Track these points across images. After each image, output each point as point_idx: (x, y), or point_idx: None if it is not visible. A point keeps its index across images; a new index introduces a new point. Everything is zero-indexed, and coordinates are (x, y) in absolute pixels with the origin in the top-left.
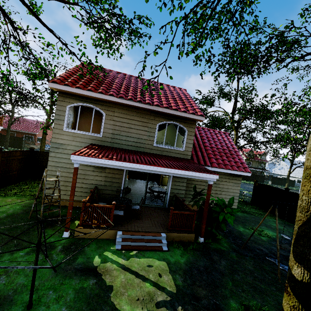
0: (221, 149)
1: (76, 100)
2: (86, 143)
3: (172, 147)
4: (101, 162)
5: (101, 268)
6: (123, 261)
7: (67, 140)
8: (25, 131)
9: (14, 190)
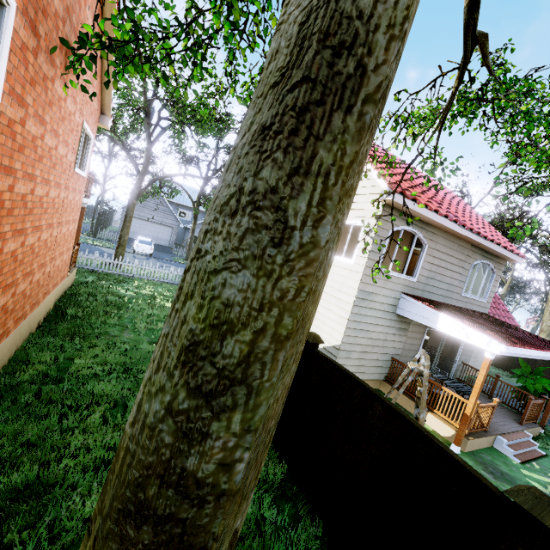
0: None
1: (401, 221)
2: (397, 291)
3: (476, 298)
4: (523, 352)
5: None
6: None
7: (377, 287)
8: None
9: None
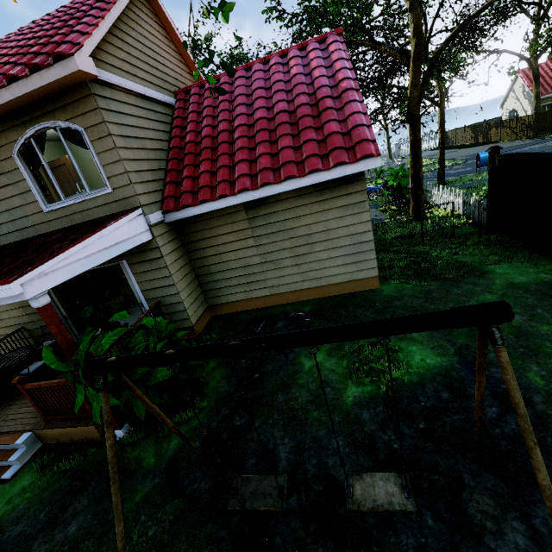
0: (289, 111)
1: None
2: None
3: (83, 197)
4: None
5: None
6: None
7: None
8: None
9: None
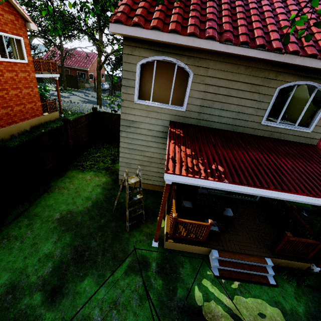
0: None
1: (149, 52)
2: (164, 119)
3: (291, 127)
4: (207, 184)
5: (206, 311)
6: (227, 300)
7: (140, 116)
8: (77, 67)
9: (89, 162)
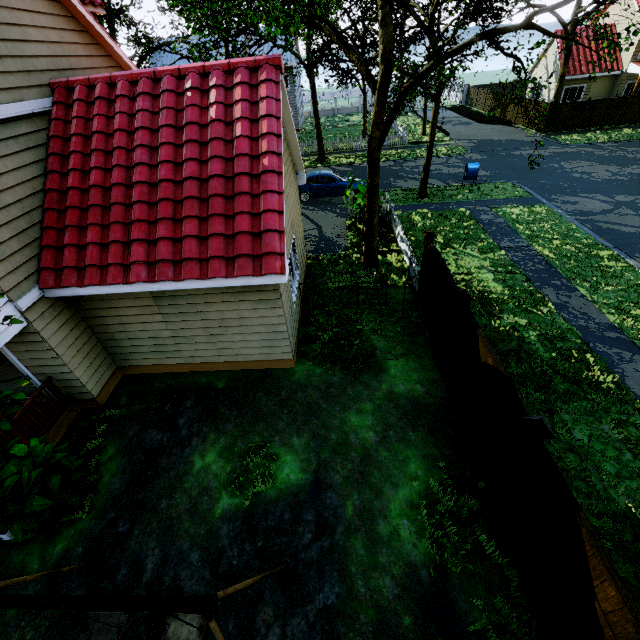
0: (200, 179)
1: None
2: None
3: None
4: None
5: None
6: None
7: None
8: None
9: None
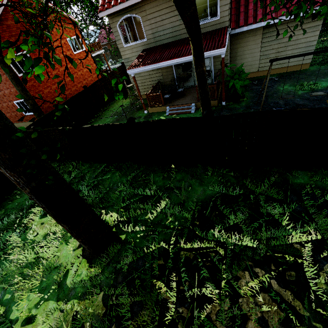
0: None
1: (118, 17)
2: (140, 50)
3: (206, 21)
4: (141, 69)
5: None
6: None
7: (130, 54)
8: None
9: None
